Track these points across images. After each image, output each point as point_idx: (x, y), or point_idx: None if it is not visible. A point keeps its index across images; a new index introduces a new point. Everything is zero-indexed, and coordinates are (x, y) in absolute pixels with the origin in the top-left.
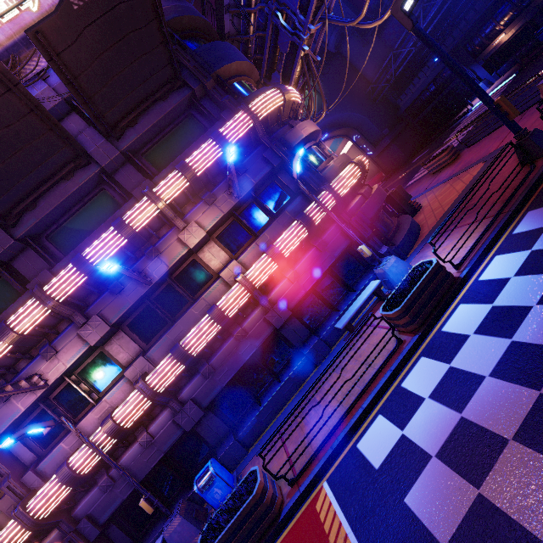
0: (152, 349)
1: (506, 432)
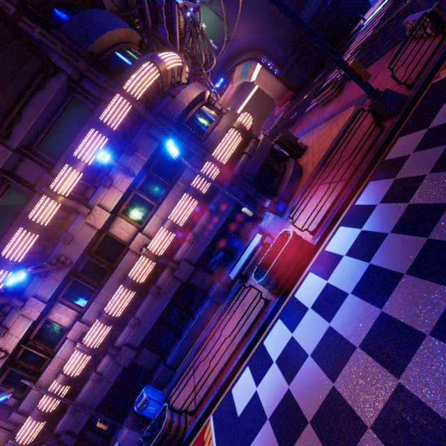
0: (85, 313)
1: (308, 414)
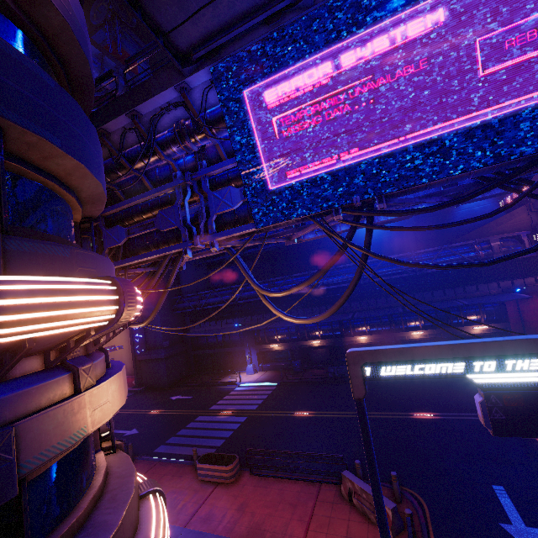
0: None
1: None
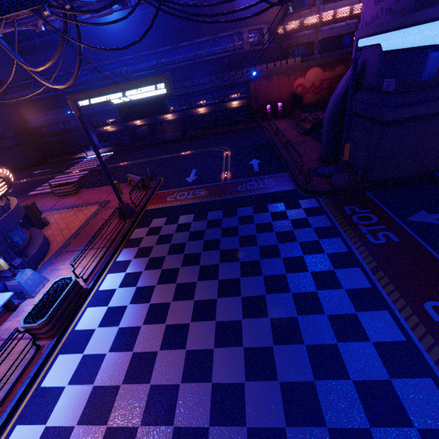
0: None
1: (119, 381)
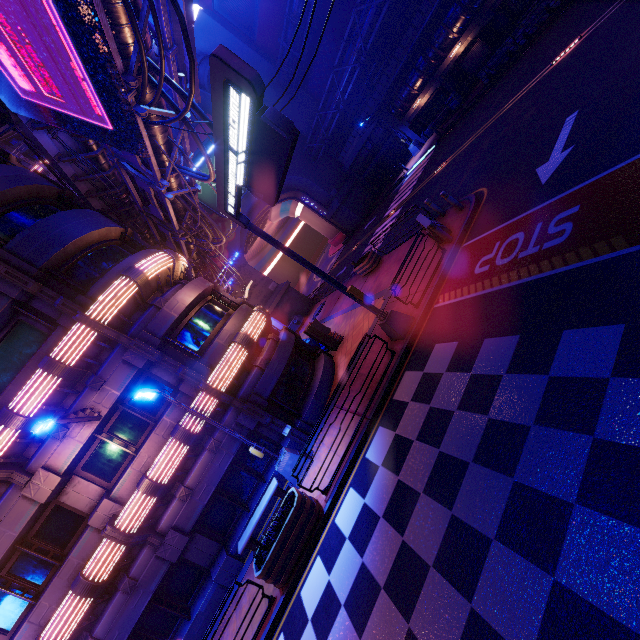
0: None
1: None
